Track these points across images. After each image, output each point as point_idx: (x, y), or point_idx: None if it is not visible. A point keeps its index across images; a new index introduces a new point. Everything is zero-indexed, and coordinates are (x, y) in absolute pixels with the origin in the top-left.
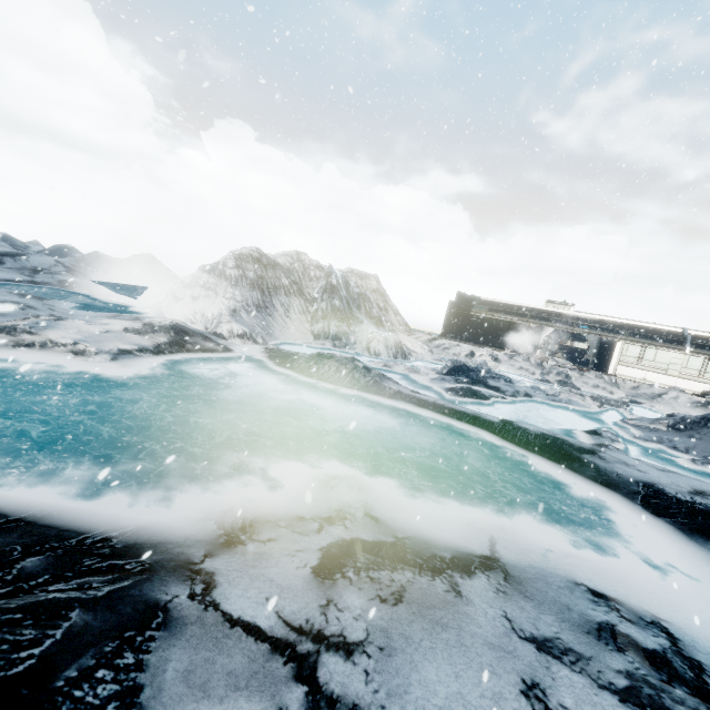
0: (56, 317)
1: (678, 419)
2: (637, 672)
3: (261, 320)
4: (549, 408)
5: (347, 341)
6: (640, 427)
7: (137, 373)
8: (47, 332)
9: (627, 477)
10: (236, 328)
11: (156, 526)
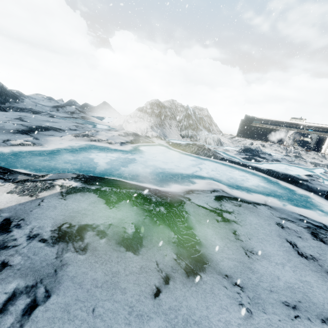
0: (96, 131)
1: None
2: (310, 226)
3: (161, 130)
4: (289, 166)
5: (196, 138)
6: None
7: (130, 150)
8: (97, 136)
9: (320, 189)
10: (154, 134)
11: (165, 189)
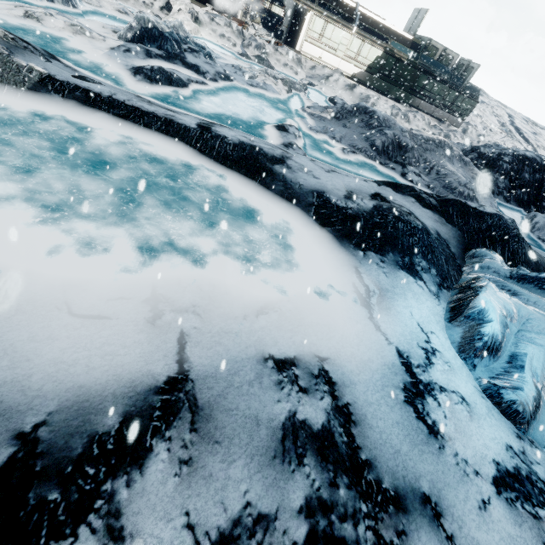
0: None
1: (339, 109)
2: (313, 491)
3: None
4: (248, 95)
5: None
6: (314, 116)
7: None
8: None
9: (306, 188)
10: None
11: None
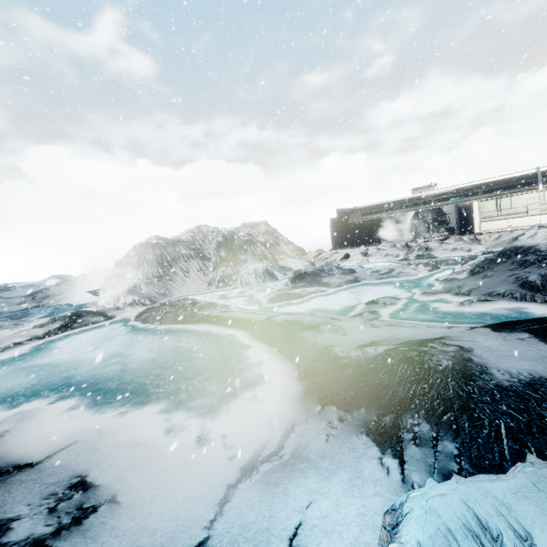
0: None
1: (479, 263)
2: None
3: (160, 286)
4: (372, 287)
5: (230, 280)
6: (446, 281)
7: (6, 358)
8: None
9: (319, 345)
10: (128, 300)
11: None
